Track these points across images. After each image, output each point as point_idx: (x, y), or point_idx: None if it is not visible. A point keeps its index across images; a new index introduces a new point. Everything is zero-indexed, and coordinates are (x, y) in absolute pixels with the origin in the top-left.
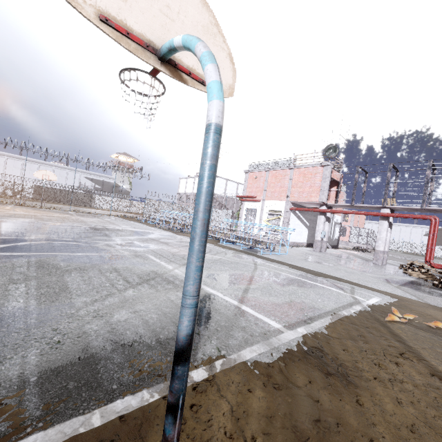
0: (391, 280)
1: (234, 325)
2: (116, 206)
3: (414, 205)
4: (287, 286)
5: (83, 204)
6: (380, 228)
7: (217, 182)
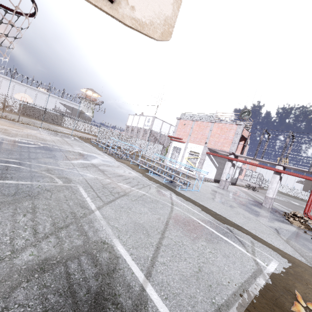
0: (279, 230)
1: None
2: (80, 127)
3: (302, 166)
4: (197, 240)
5: (56, 122)
6: (272, 180)
7: (155, 122)
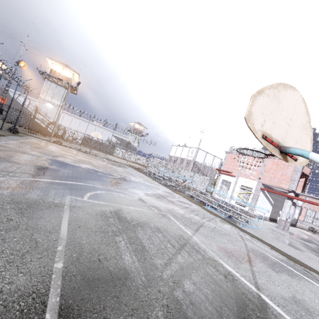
0: None
1: (267, 318)
2: (127, 156)
3: None
4: (281, 274)
5: (108, 152)
6: None
7: (199, 153)
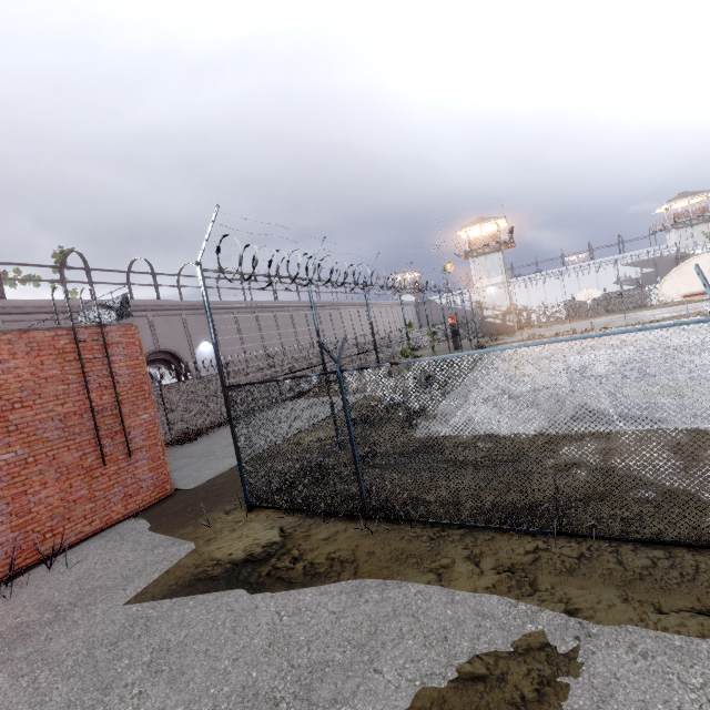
0: None
1: None
2: None
3: None
4: None
5: (633, 305)
6: None
7: None
